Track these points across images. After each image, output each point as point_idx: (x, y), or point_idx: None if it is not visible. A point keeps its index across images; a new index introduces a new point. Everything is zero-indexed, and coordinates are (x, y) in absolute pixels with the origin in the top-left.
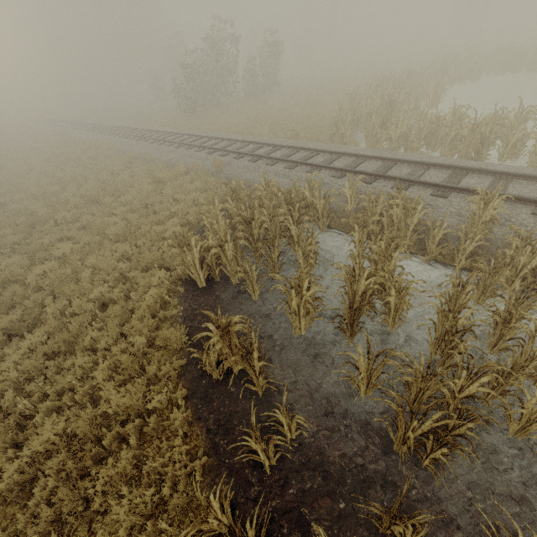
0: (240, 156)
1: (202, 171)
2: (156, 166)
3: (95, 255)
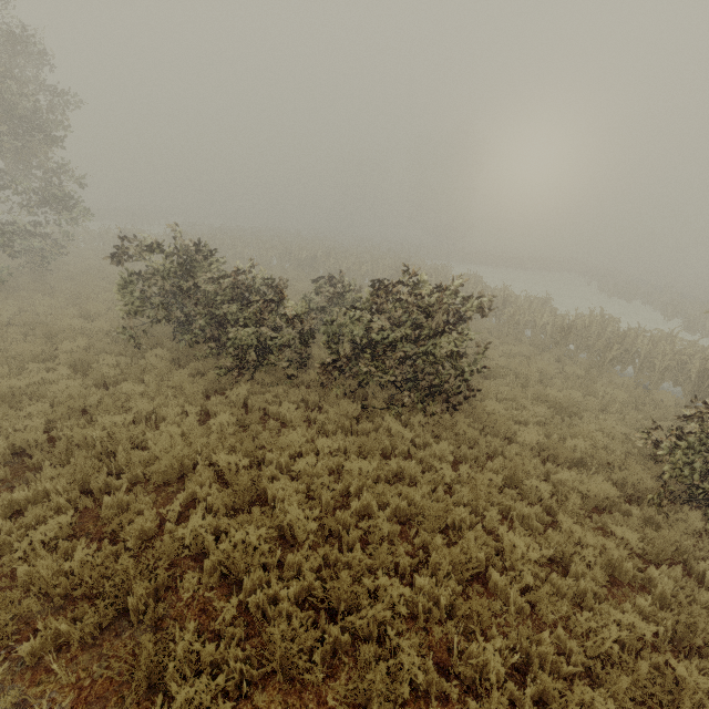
0: None
1: None
2: None
3: None
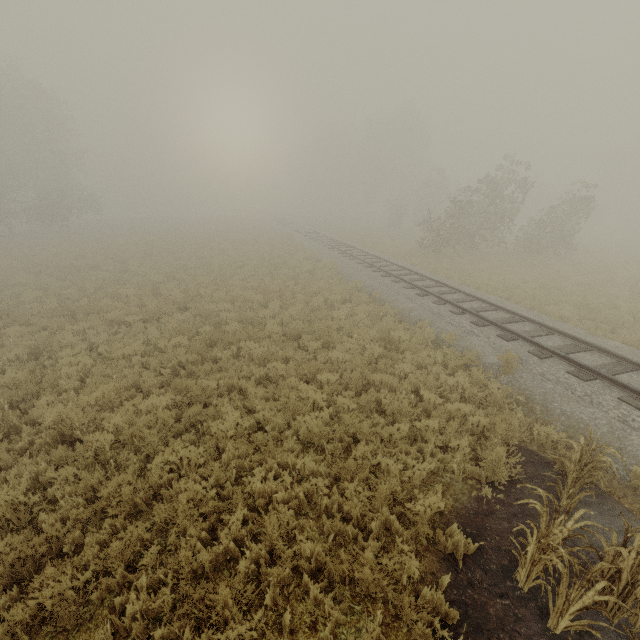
0: (544, 354)
1: (472, 358)
2: (384, 311)
3: (264, 463)
